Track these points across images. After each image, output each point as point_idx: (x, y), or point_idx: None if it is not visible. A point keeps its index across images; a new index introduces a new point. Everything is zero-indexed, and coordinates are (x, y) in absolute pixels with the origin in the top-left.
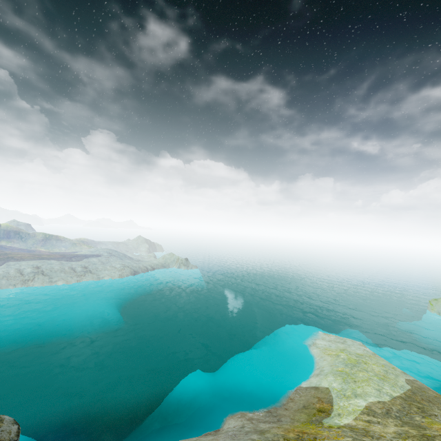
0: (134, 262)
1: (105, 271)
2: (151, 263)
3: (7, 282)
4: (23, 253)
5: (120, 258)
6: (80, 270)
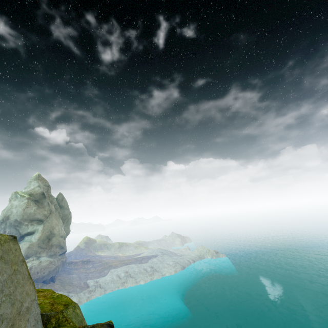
0: (179, 258)
1: (165, 269)
2: (191, 256)
3: (114, 285)
4: (114, 260)
5: (169, 255)
6: (150, 270)
